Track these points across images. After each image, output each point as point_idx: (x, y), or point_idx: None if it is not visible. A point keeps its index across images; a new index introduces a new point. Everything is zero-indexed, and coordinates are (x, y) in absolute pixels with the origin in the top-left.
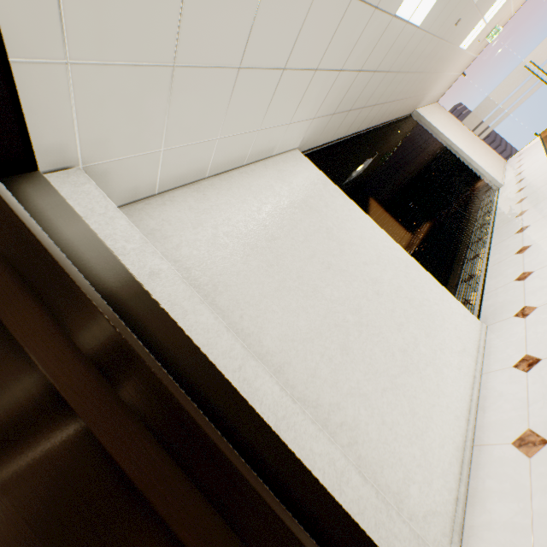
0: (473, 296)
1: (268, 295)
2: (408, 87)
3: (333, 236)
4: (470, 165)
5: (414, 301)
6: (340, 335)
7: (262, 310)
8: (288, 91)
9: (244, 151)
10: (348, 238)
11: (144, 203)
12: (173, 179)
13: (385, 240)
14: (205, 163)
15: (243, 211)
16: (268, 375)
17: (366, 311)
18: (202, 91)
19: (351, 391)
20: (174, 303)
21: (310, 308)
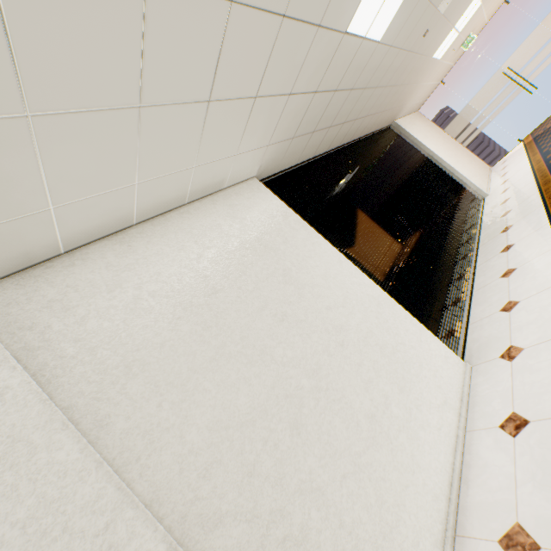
0: (458, 326)
1: (200, 368)
2: (381, 101)
3: (291, 278)
4: (453, 175)
5: (387, 347)
6: (291, 409)
7: (190, 391)
8: (223, 122)
9: (180, 190)
10: (309, 279)
11: (44, 267)
12: (83, 234)
13: (354, 275)
14: (127, 211)
15: (178, 261)
16: (151, 529)
17: (326, 370)
18: (90, 137)
19: (301, 487)
20: (18, 438)
21: (255, 377)
